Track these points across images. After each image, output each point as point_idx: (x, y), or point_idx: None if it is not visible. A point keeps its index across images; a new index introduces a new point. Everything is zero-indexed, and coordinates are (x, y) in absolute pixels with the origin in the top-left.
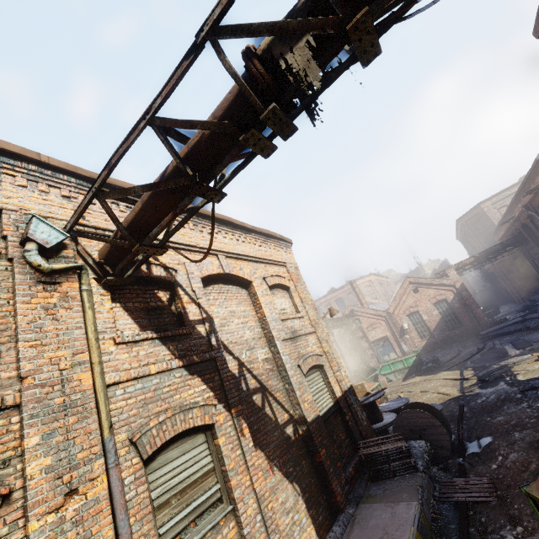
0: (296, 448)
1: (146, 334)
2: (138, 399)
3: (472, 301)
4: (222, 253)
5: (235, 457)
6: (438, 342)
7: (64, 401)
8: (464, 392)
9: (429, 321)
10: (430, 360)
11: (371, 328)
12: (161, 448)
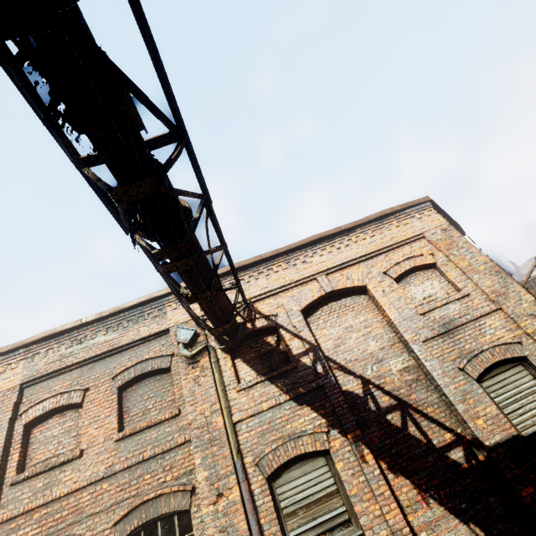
0: (473, 479)
1: (256, 379)
2: (257, 431)
3: None
4: (321, 273)
5: (357, 483)
6: None
7: (210, 436)
8: None
9: None
10: None
11: None
12: (284, 468)
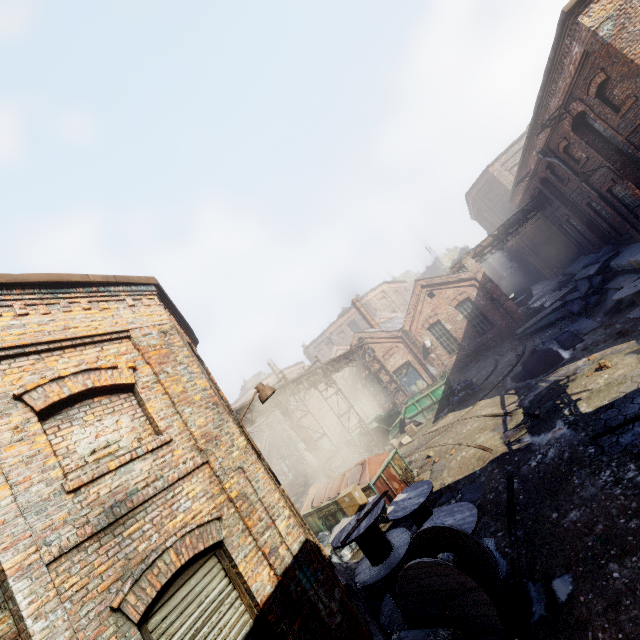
0: None
1: None
2: None
3: (500, 292)
4: None
5: None
6: (470, 354)
7: None
8: (510, 444)
9: (454, 330)
10: (462, 386)
11: (388, 356)
12: None
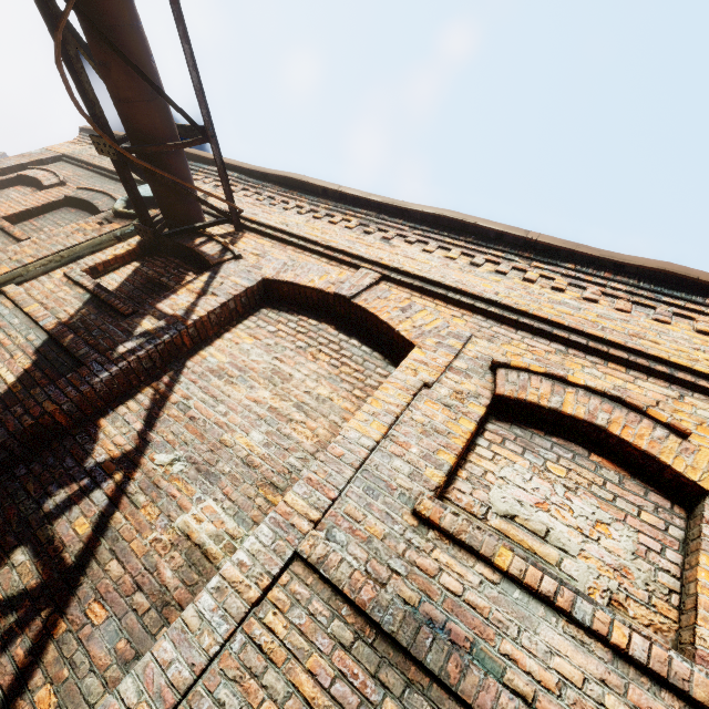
0: None
1: (89, 281)
2: None
3: None
4: (380, 268)
5: None
6: None
7: None
8: None
9: None
10: None
11: None
12: None
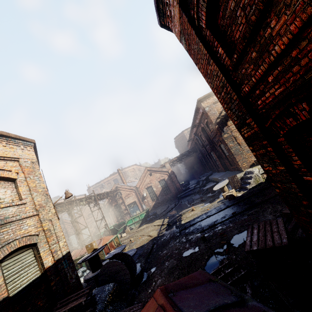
0: None
1: None
2: None
3: (175, 179)
4: None
5: None
6: (160, 202)
7: None
8: (159, 234)
9: (156, 191)
10: (152, 214)
11: (127, 197)
12: None
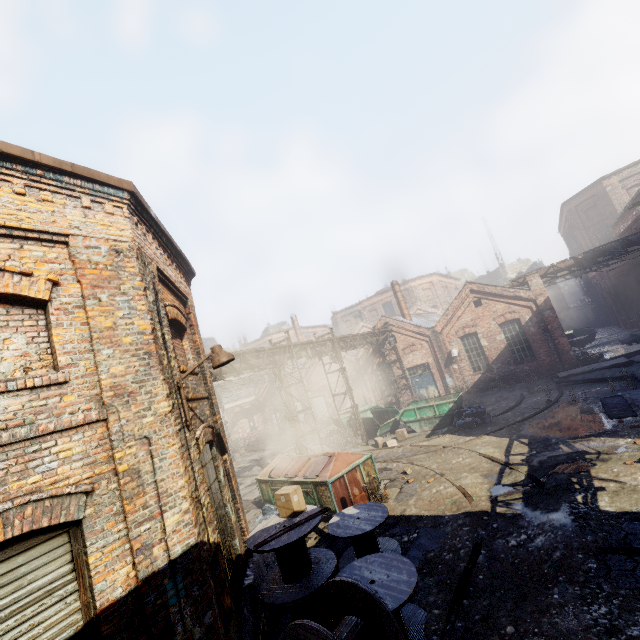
0: None
1: None
2: None
3: (557, 325)
4: None
5: None
6: (496, 379)
7: None
8: (496, 502)
9: (489, 348)
10: (473, 411)
11: (409, 351)
12: None
